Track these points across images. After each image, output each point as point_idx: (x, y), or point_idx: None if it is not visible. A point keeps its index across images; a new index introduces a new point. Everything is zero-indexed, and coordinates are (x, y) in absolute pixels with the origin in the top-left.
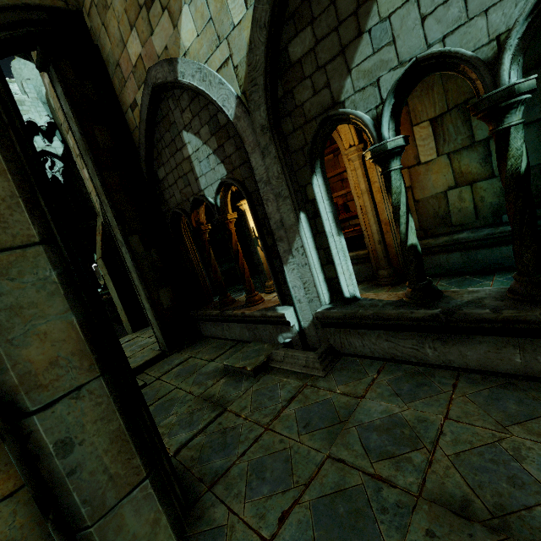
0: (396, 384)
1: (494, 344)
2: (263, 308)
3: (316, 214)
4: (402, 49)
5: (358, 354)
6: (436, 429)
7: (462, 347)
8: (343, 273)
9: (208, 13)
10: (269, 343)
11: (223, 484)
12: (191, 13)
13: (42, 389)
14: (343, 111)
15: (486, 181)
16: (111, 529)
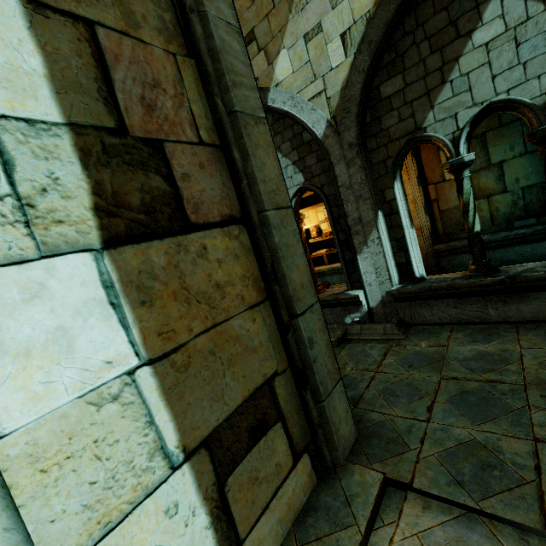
0: (469, 336)
1: (545, 299)
2: (332, 294)
3: (392, 212)
4: (477, 95)
5: (427, 323)
6: (518, 353)
7: (520, 304)
8: (414, 258)
9: (307, 57)
10: (337, 324)
11: (364, 403)
12: (289, 56)
13: (300, 301)
14: (428, 134)
15: (500, 195)
16: (331, 407)
